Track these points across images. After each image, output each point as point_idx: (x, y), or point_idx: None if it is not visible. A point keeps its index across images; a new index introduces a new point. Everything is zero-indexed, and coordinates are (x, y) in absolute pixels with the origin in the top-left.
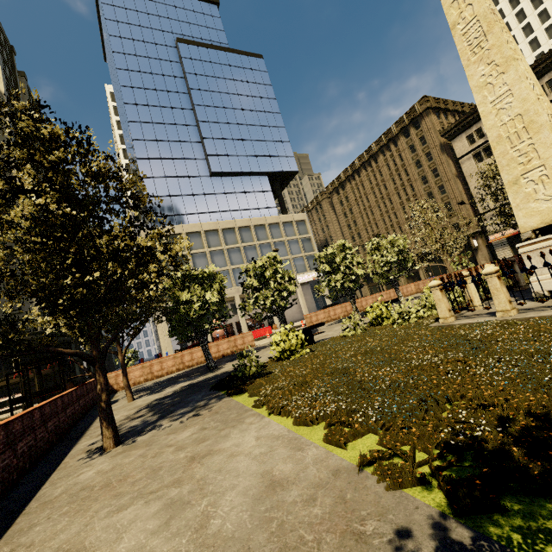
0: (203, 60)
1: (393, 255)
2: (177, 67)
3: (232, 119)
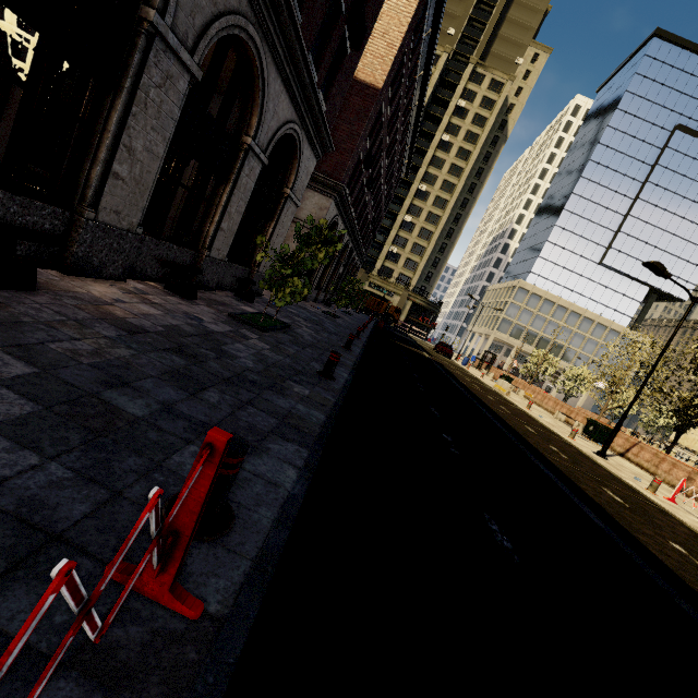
0: (687, 155)
1: (660, 421)
2: (654, 153)
3: (663, 224)
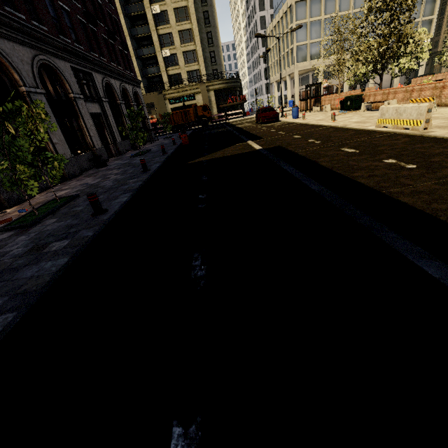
0: None
1: None
2: None
3: None
